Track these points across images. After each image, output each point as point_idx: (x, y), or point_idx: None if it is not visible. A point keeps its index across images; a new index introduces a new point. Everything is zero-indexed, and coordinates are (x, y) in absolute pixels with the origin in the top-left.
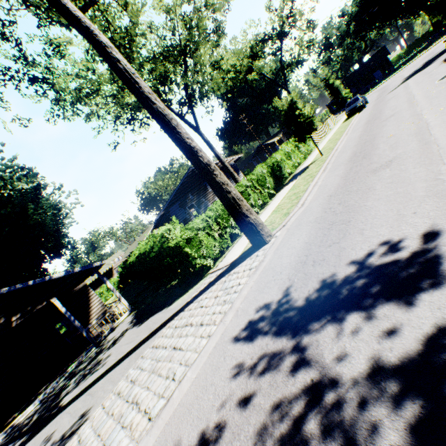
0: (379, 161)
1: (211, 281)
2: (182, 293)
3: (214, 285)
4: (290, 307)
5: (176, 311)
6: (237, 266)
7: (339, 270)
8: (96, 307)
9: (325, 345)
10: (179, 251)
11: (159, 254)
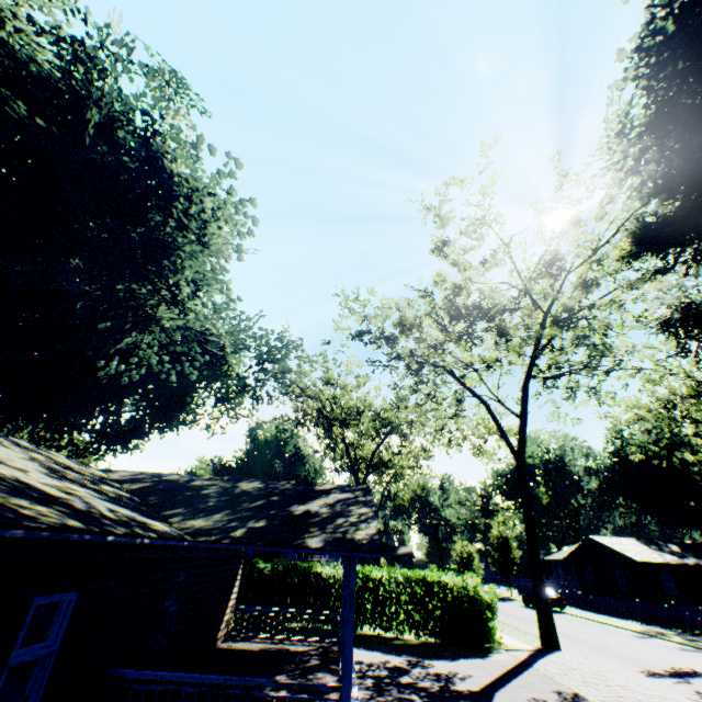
0: (593, 640)
1: (529, 653)
2: (482, 652)
3: (548, 656)
4: (661, 672)
5: (520, 661)
6: (552, 652)
7: (665, 668)
8: (233, 599)
9: (700, 680)
10: (490, 608)
11: (468, 596)
